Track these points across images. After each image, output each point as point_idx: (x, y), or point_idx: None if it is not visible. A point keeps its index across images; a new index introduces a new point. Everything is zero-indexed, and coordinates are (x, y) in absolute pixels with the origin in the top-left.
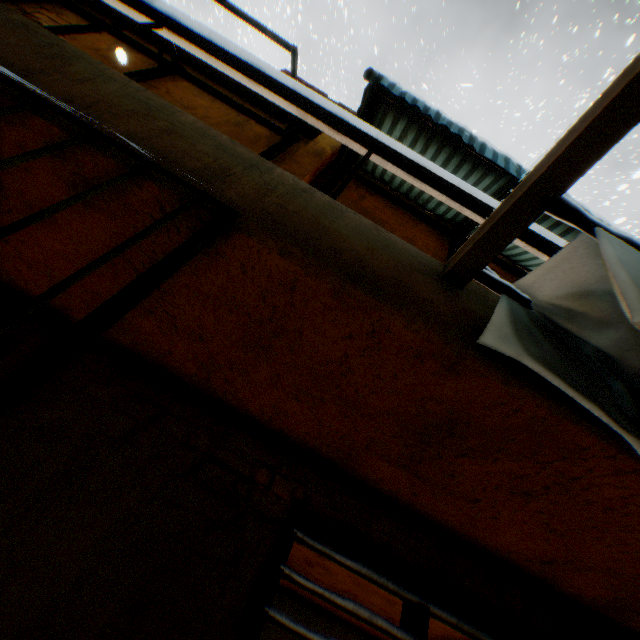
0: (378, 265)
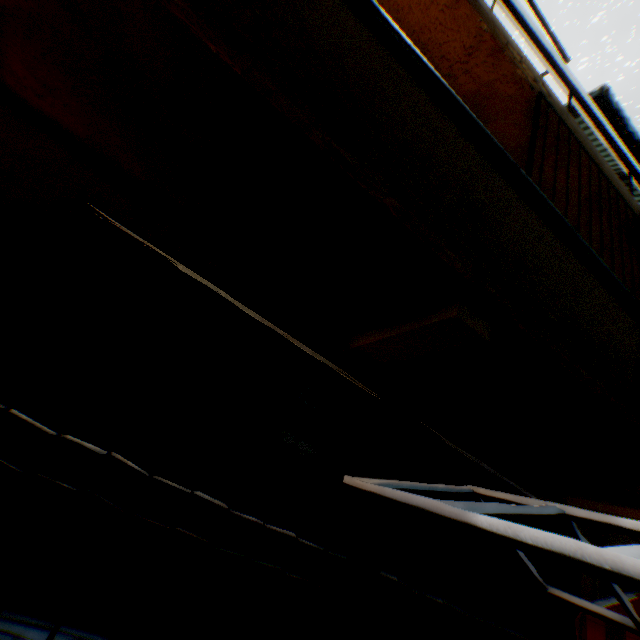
0: None
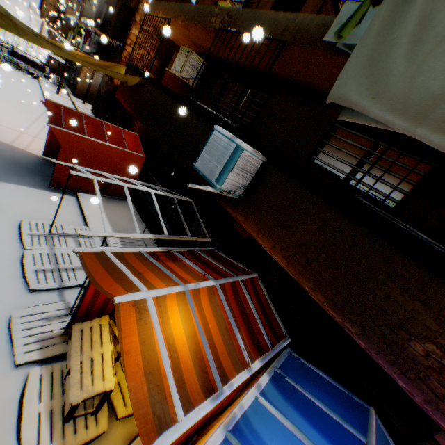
0: (317, 36)
